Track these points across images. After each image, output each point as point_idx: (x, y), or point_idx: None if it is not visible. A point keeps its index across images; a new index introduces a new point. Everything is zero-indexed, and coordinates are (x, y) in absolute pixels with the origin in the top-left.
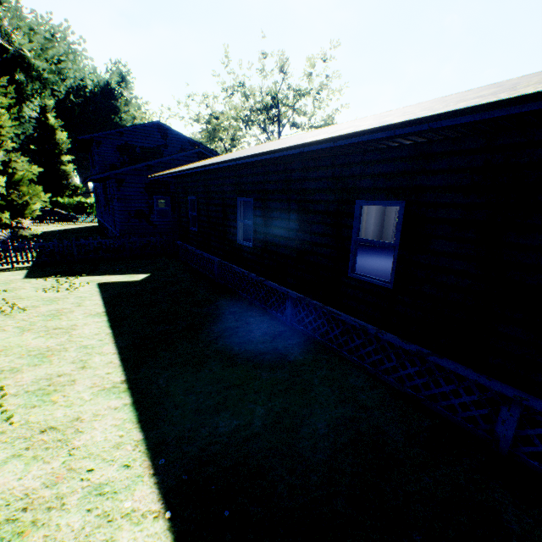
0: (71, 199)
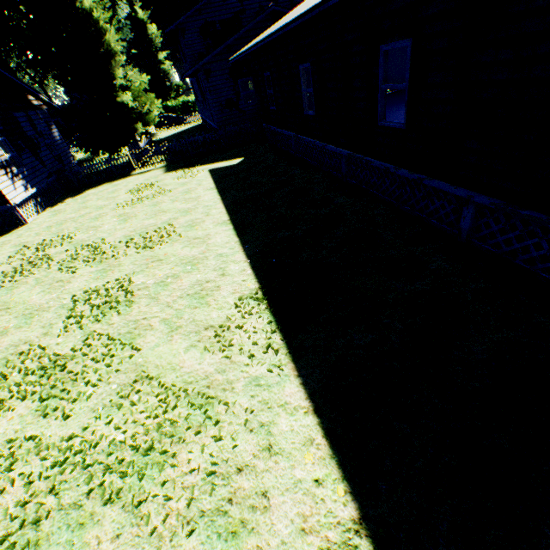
0: (176, 101)
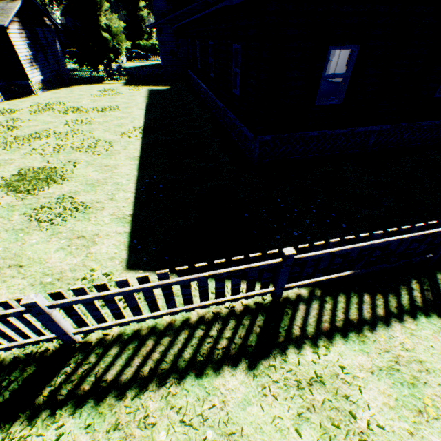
0: (147, 42)
